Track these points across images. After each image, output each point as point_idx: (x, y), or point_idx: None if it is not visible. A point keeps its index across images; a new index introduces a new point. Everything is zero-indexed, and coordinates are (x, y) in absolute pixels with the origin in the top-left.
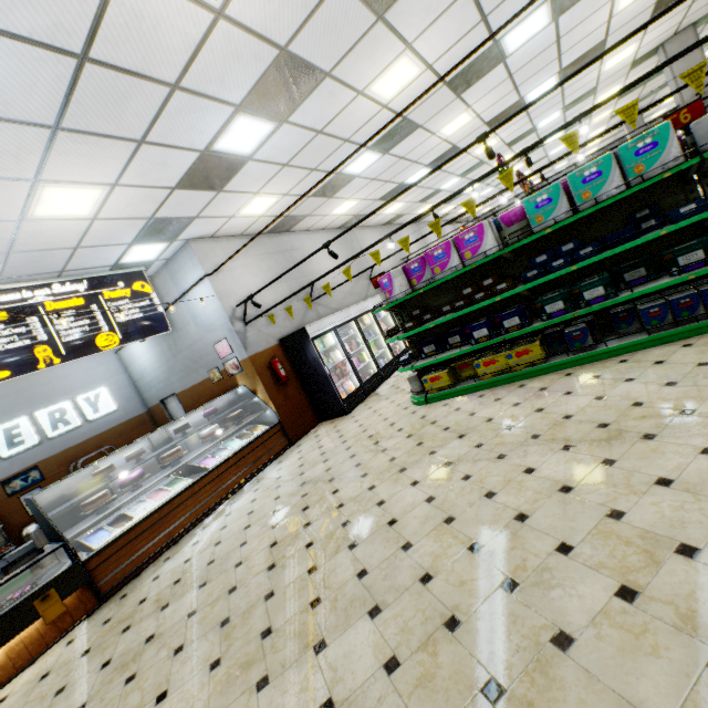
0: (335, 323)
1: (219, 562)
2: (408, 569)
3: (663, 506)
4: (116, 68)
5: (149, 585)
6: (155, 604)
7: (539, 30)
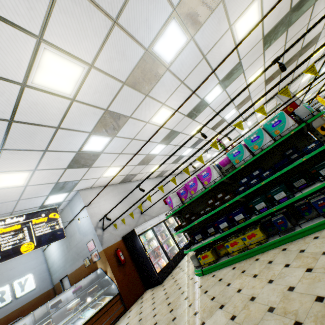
0: (152, 224)
1: None
2: None
3: None
4: (28, 123)
5: None
6: None
7: (219, 94)
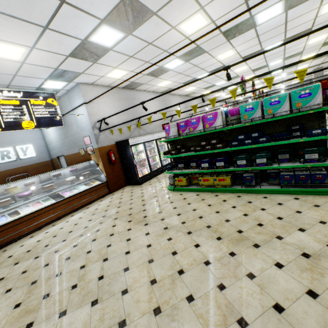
0: (145, 140)
1: (50, 247)
2: (120, 283)
3: (244, 290)
4: None
5: (17, 249)
6: (13, 260)
7: (276, 15)
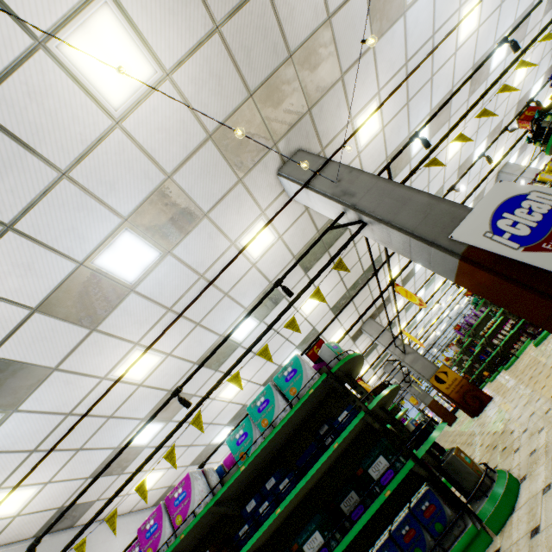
0: None
1: None
2: None
3: None
4: None
5: None
6: None
7: (254, 327)
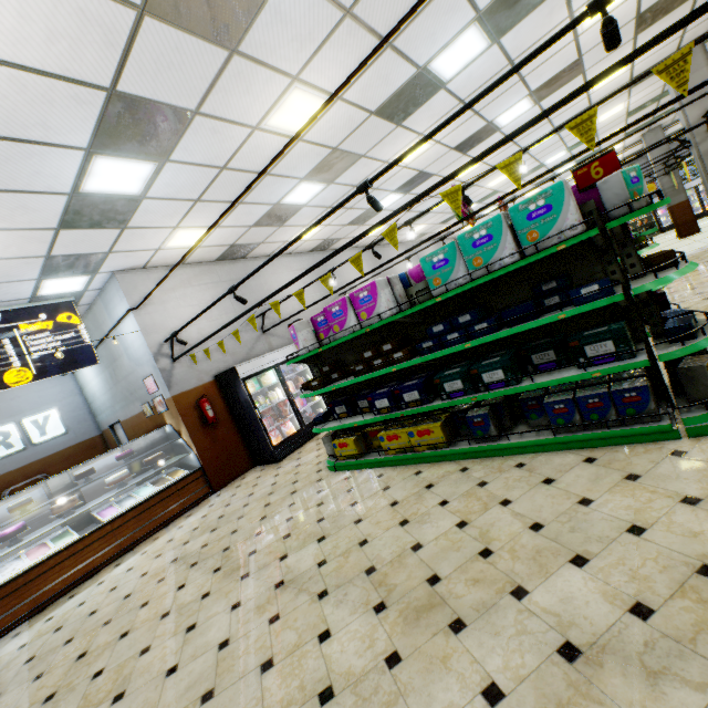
0: (278, 360)
1: (33, 664)
2: None
3: None
4: None
5: None
6: None
7: (478, 53)
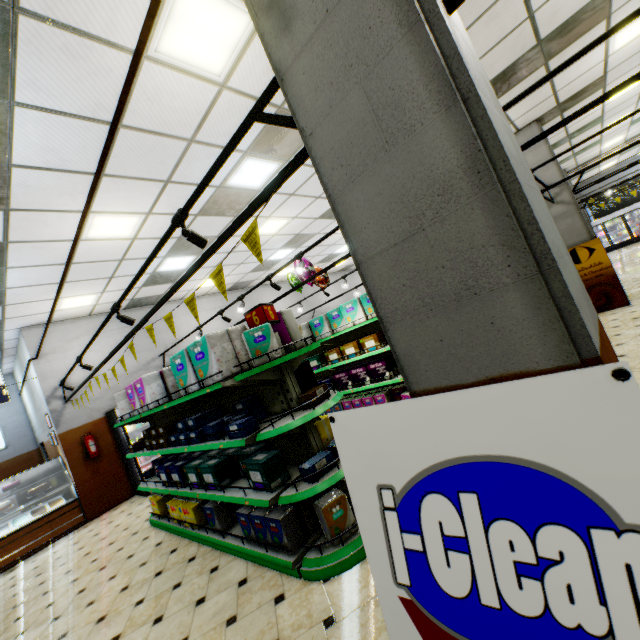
0: None
1: None
2: None
3: None
4: None
5: None
6: None
7: (274, 170)
